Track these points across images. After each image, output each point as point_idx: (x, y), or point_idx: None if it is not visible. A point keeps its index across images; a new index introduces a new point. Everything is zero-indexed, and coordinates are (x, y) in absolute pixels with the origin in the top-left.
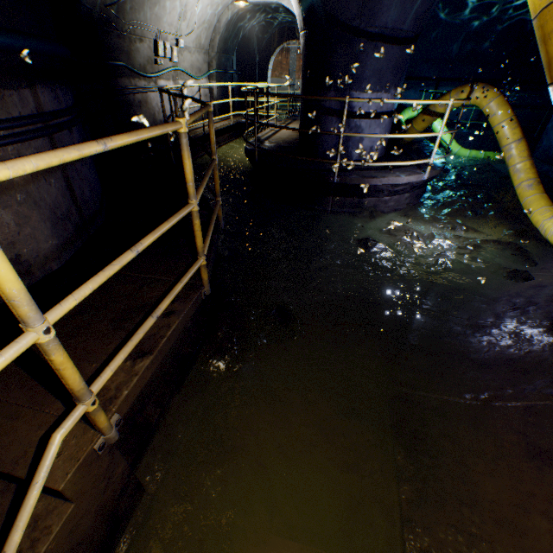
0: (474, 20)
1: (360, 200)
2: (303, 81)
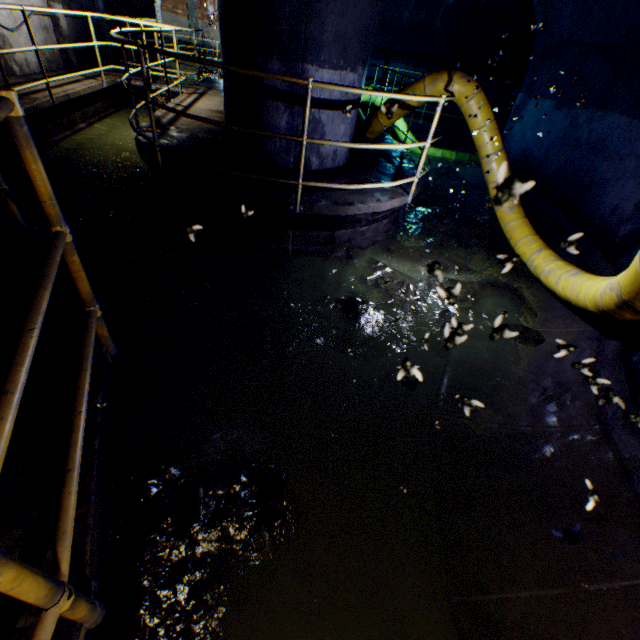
0: None
1: (332, 234)
2: (224, 34)
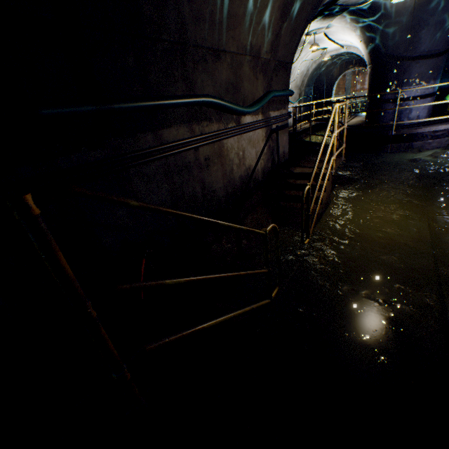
0: None
1: (410, 144)
2: (369, 89)
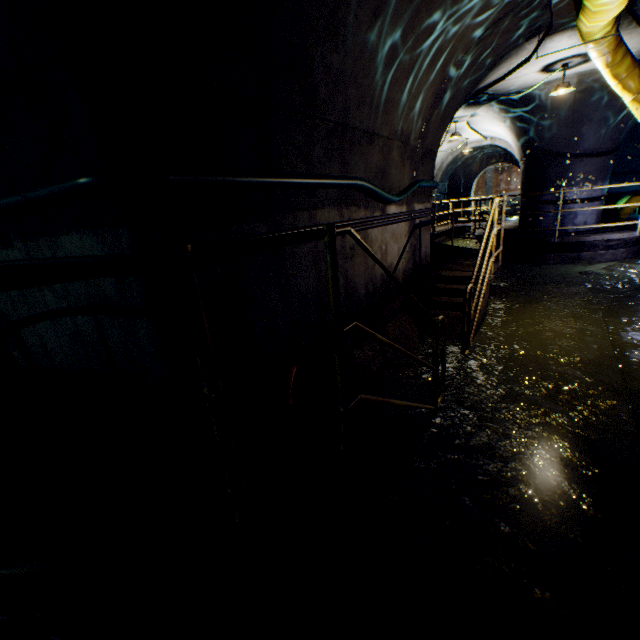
0: None
1: (578, 254)
2: (523, 188)
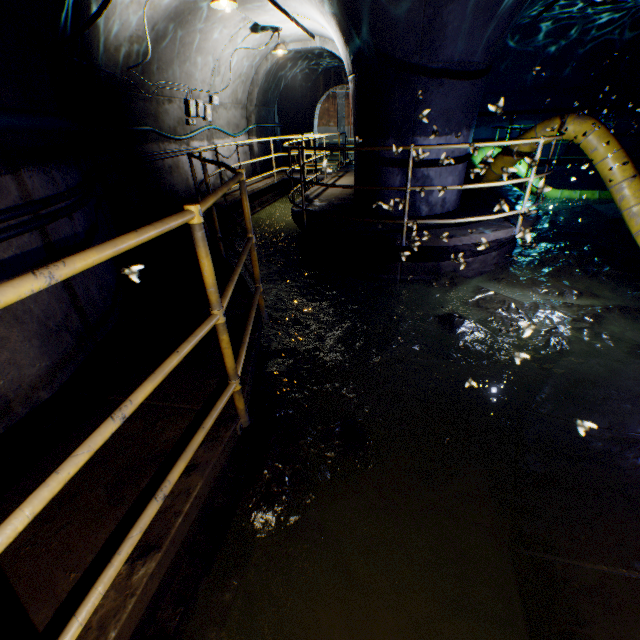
0: (550, 44)
1: (436, 265)
2: (356, 130)
